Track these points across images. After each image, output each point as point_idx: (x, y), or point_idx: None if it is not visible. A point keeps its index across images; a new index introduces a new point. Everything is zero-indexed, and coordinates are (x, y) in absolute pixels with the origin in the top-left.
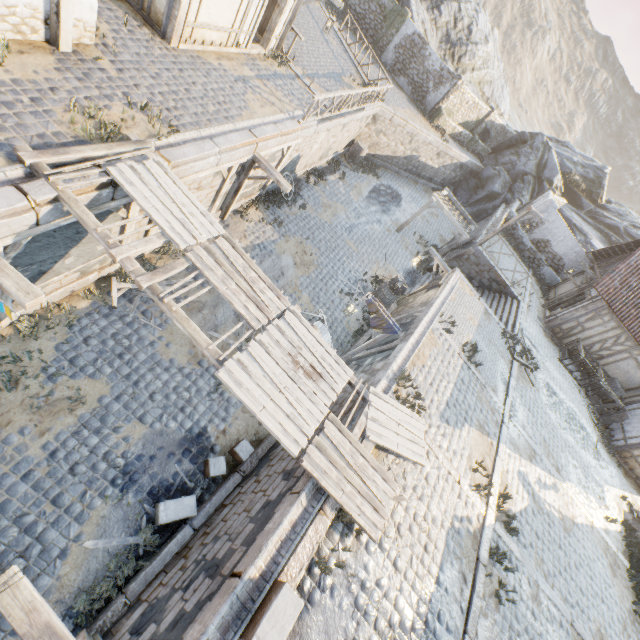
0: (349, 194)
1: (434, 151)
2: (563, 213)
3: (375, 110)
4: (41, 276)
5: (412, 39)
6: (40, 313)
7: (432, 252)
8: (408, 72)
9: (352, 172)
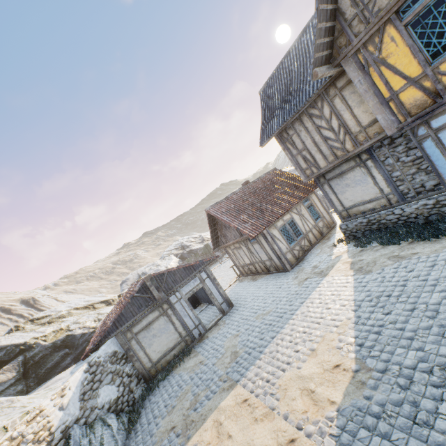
0: None
1: None
2: None
3: None
4: None
5: None
6: None
7: None
8: None
9: None
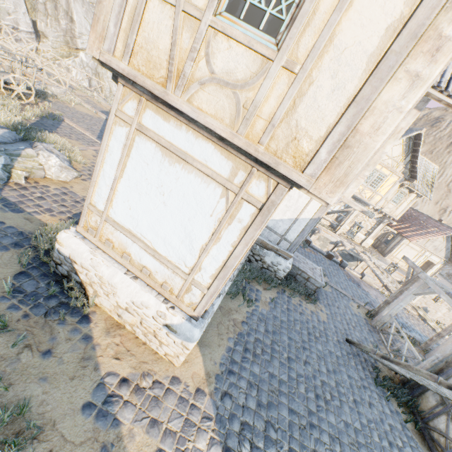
0: None
1: None
2: None
3: None
4: None
5: None
6: None
7: None
8: None
9: None
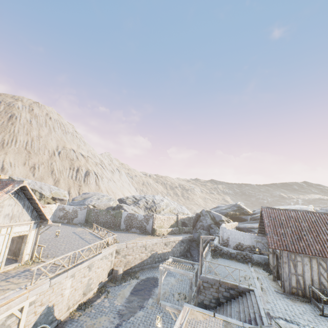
0: (113, 303)
1: (162, 244)
2: (240, 227)
3: (113, 248)
4: None
5: (128, 216)
6: None
7: (162, 304)
8: (133, 225)
9: (116, 286)
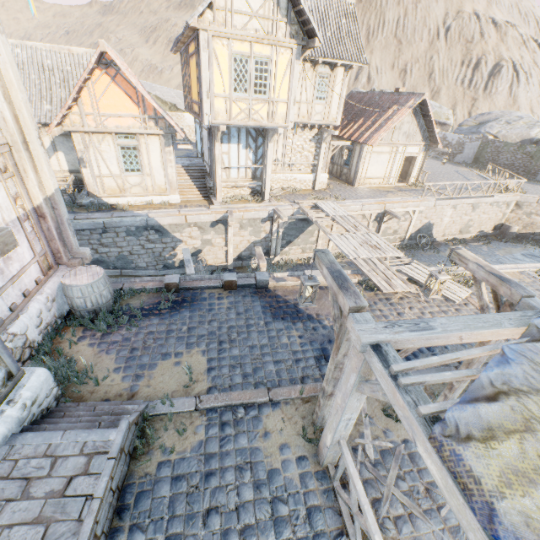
0: (493, 252)
1: None
2: None
3: (511, 198)
4: (290, 243)
5: None
6: (286, 261)
7: None
8: None
9: (501, 243)
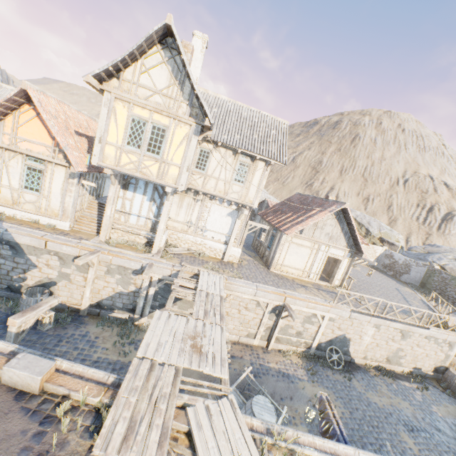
0: (429, 404)
1: None
2: None
3: (454, 337)
4: (164, 307)
5: None
6: None
7: None
8: None
9: (444, 394)
